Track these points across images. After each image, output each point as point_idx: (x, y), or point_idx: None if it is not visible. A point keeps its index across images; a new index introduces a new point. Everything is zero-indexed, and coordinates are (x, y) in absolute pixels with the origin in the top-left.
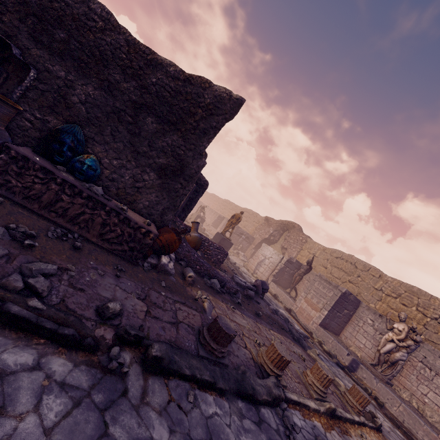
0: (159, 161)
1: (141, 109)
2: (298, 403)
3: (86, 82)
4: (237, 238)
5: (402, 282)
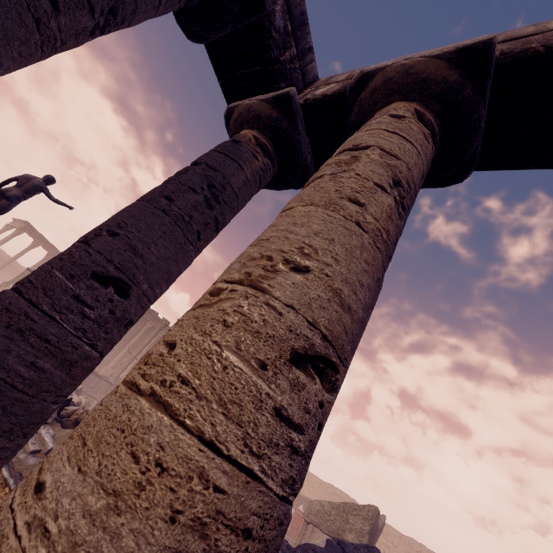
0: None
1: None
2: None
3: None
4: None
5: None
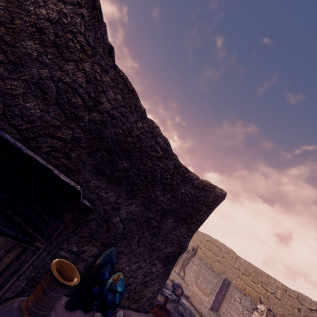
0: (166, 250)
1: (167, 214)
2: None
3: (132, 202)
4: None
5: (250, 264)
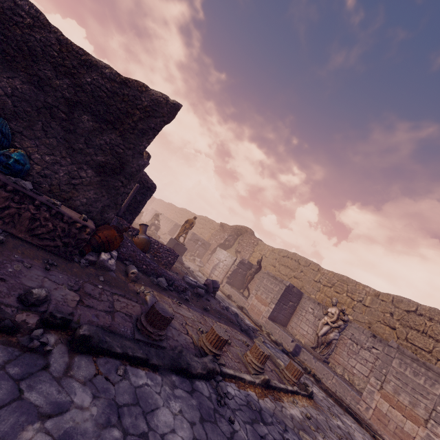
0: (97, 158)
1: (76, 107)
2: (234, 376)
3: (13, 76)
4: (193, 244)
5: (335, 273)
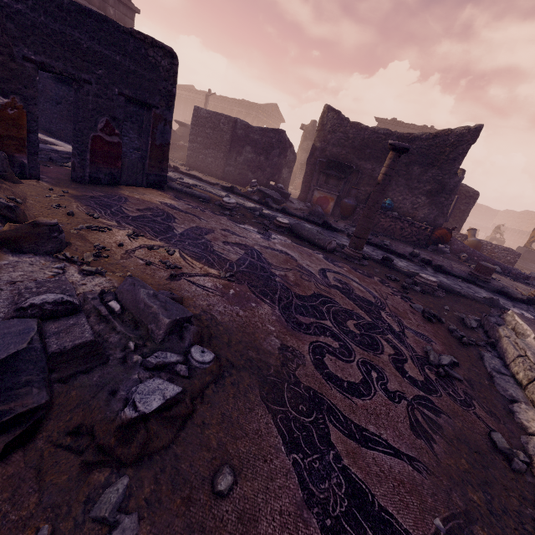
0: (425, 188)
1: (410, 165)
2: None
3: (380, 165)
4: None
5: None
